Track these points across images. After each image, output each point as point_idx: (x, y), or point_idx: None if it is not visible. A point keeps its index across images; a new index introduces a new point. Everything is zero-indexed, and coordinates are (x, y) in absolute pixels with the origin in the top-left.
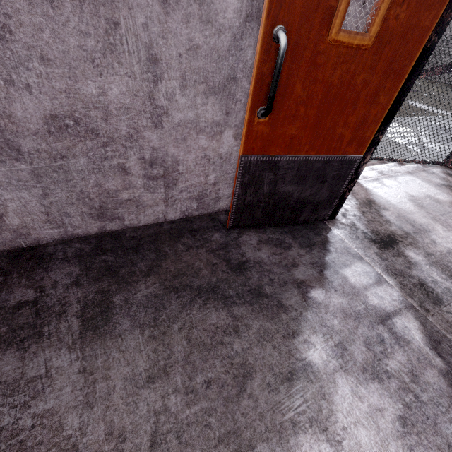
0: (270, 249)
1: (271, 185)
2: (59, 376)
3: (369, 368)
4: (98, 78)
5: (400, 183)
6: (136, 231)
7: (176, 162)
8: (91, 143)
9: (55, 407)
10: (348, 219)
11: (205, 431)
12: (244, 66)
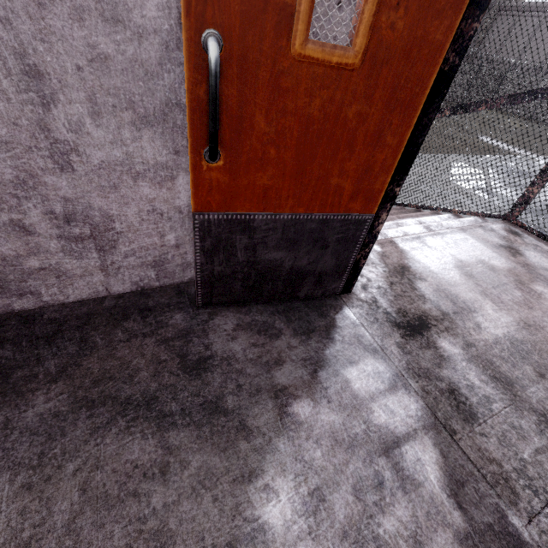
0: (249, 338)
1: (248, 251)
2: None
3: (352, 532)
4: None
5: (448, 244)
6: (61, 310)
7: (109, 218)
8: None
9: None
10: (369, 294)
11: None
12: None
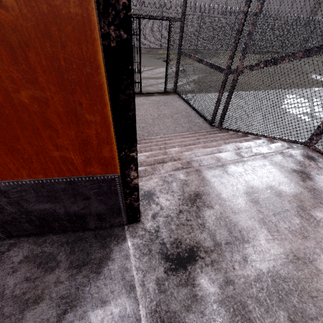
0: (27, 271)
1: (15, 205)
2: None
3: None
4: None
5: (246, 170)
6: None
7: None
8: None
9: None
10: (155, 223)
11: None
12: None
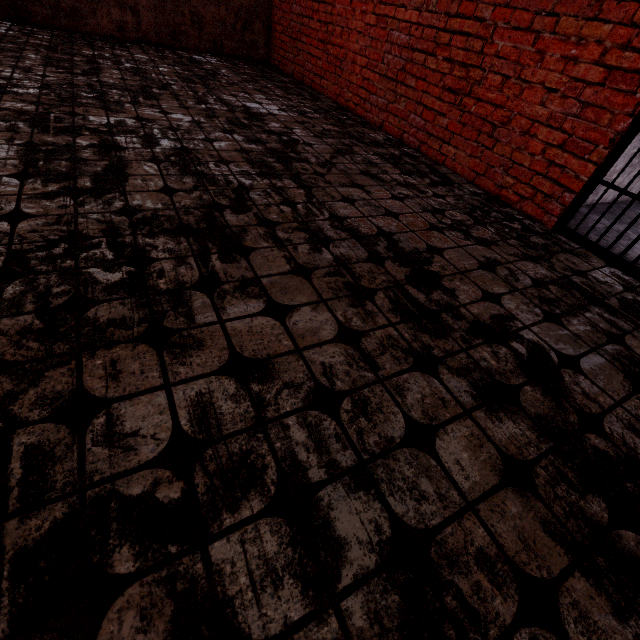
0: None
1: None
2: None
3: None
4: None
5: None
6: (598, 205)
7: None
8: (639, 137)
9: None
10: None
11: None
12: None
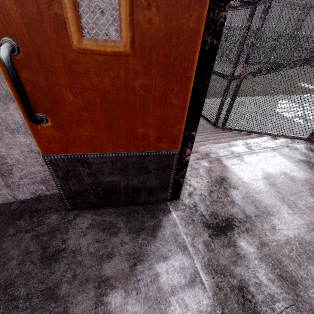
0: (95, 235)
1: (91, 176)
2: None
3: None
4: None
5: (260, 160)
6: None
7: (2, 157)
8: None
9: None
10: (192, 200)
11: None
12: None
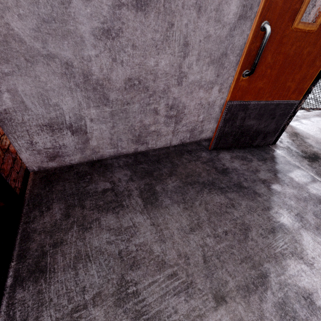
0: (239, 162)
1: (241, 120)
2: (141, 226)
3: (320, 227)
4: (156, 56)
5: (313, 122)
6: (155, 151)
7: (184, 107)
8: (143, 95)
9: (145, 241)
10: (284, 144)
11: (232, 256)
12: (232, 46)
